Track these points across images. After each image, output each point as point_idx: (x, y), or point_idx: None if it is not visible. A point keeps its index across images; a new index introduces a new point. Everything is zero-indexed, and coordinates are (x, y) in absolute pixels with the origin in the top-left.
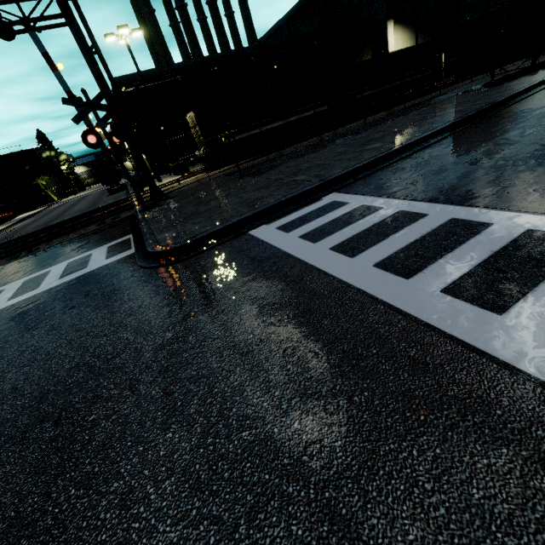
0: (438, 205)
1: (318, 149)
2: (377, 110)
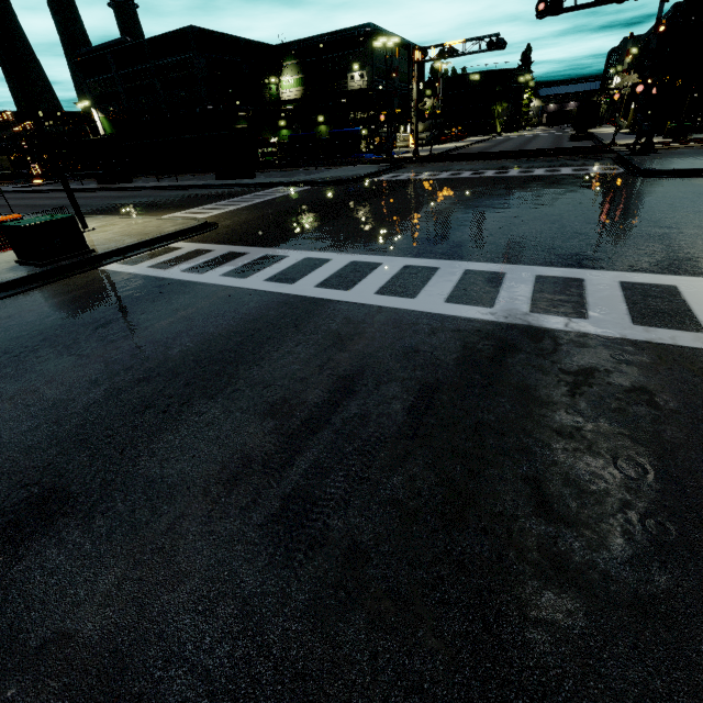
0: None
1: None
2: None
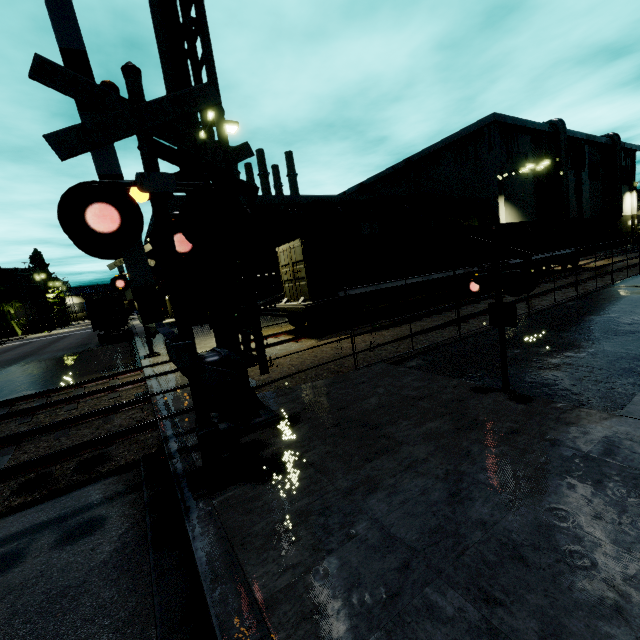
0: None
1: (583, 333)
2: (545, 282)
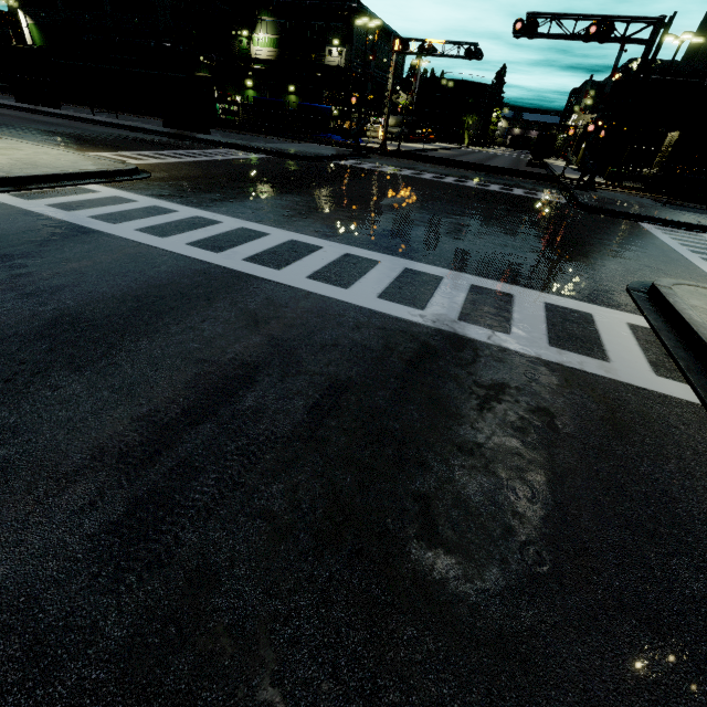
0: None
1: None
2: None
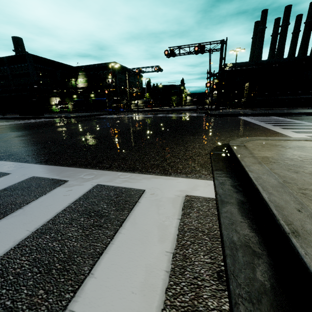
0: (294, 120)
1: None
2: None
